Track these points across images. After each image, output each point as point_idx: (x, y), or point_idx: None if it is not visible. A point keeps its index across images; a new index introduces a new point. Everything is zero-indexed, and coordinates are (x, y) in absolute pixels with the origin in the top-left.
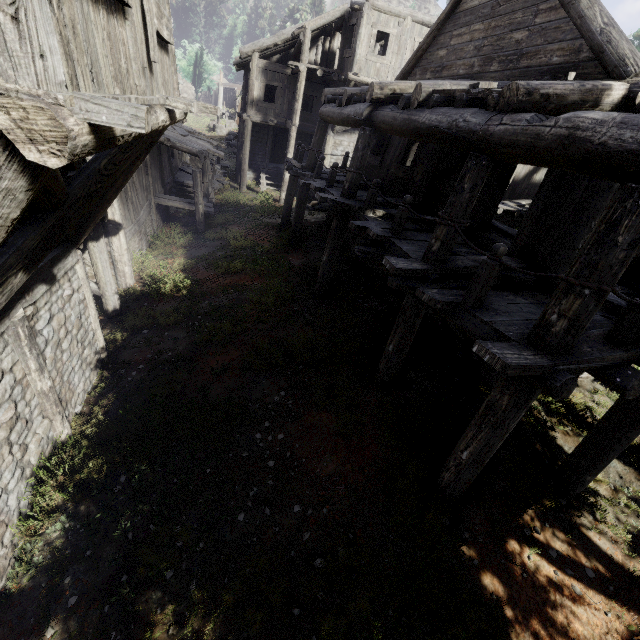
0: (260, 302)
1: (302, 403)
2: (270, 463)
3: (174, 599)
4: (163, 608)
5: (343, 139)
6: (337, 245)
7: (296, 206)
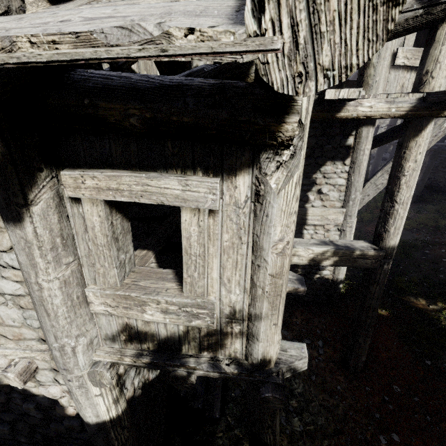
0: (377, 205)
1: (445, 240)
2: (444, 259)
3: (423, 298)
4: (419, 300)
5: (385, 119)
6: (429, 170)
7: (375, 158)
